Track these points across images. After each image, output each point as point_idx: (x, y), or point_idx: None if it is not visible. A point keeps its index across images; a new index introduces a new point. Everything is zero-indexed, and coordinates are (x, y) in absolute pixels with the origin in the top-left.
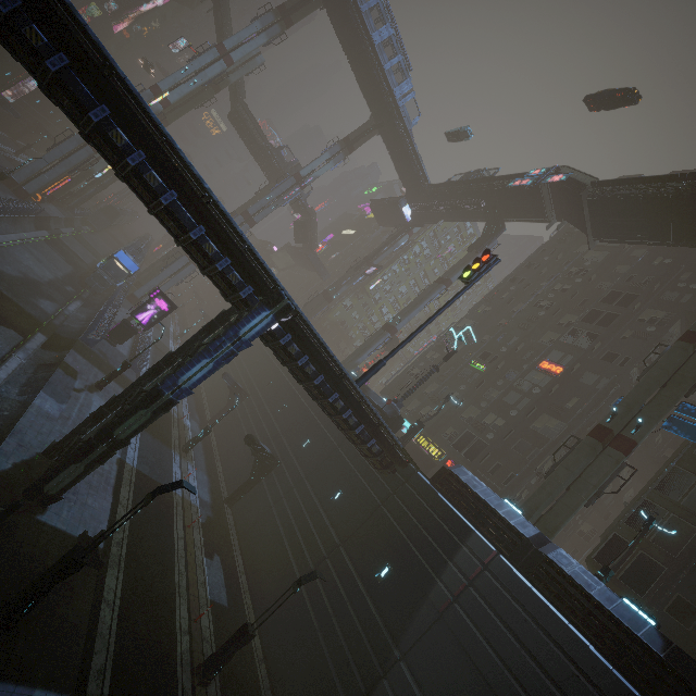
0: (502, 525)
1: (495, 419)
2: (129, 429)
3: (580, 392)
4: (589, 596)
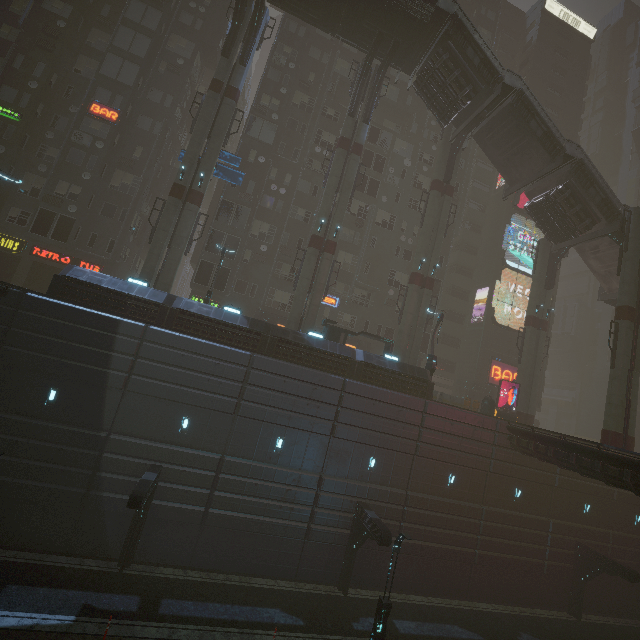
0: (141, 303)
1: (69, 187)
2: None
3: (141, 140)
4: (211, 319)
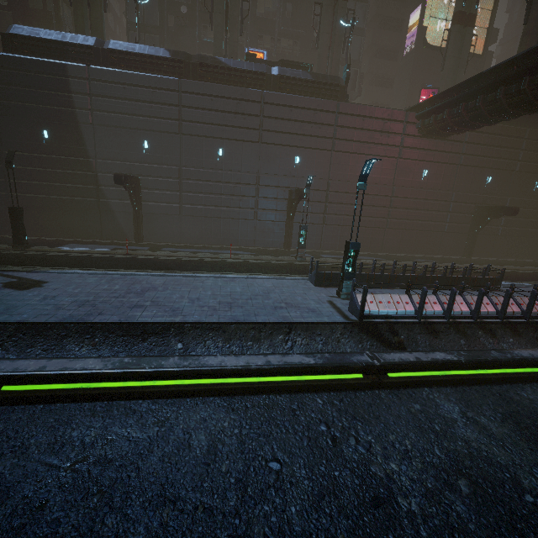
0: (77, 49)
1: None
2: None
3: None
4: (137, 54)
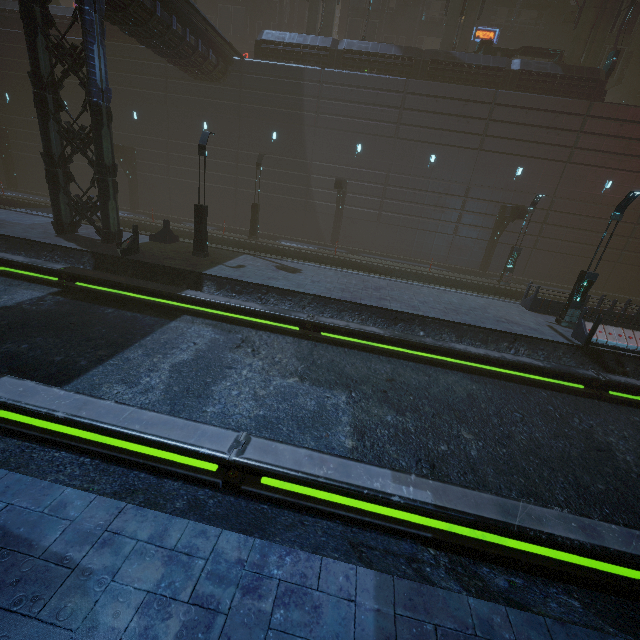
0: (315, 51)
1: None
2: (109, 153)
3: None
4: (370, 53)
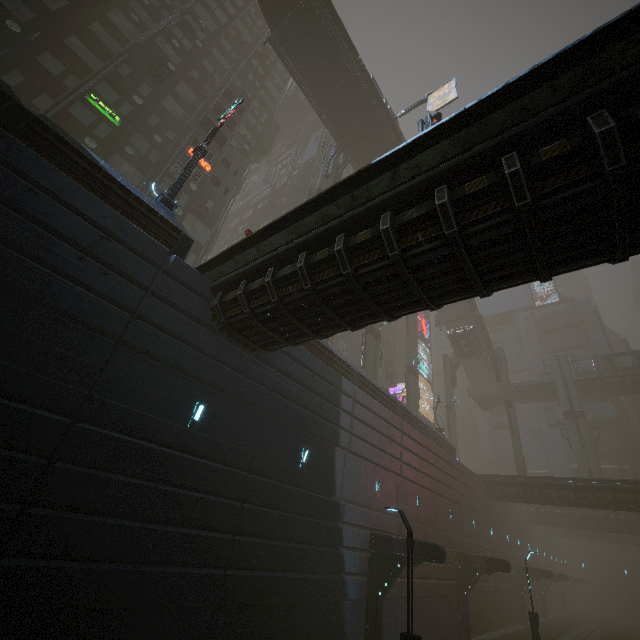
0: (341, 363)
1: None
2: None
3: (214, 195)
4: (375, 385)
